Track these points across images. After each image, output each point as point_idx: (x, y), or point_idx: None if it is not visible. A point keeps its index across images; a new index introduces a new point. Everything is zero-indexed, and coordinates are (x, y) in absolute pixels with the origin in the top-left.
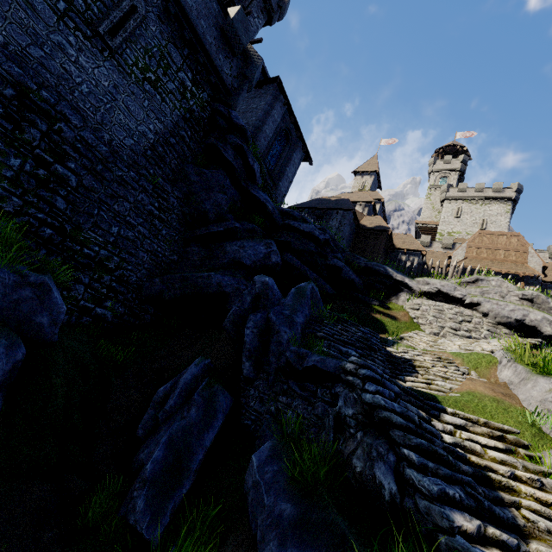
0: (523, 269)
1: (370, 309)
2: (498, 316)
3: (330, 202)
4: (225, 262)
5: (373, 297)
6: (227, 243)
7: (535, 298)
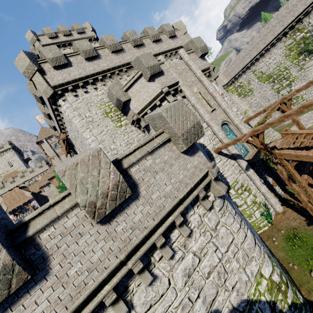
0: (26, 199)
1: None
2: None
3: None
4: None
5: None
6: None
7: None
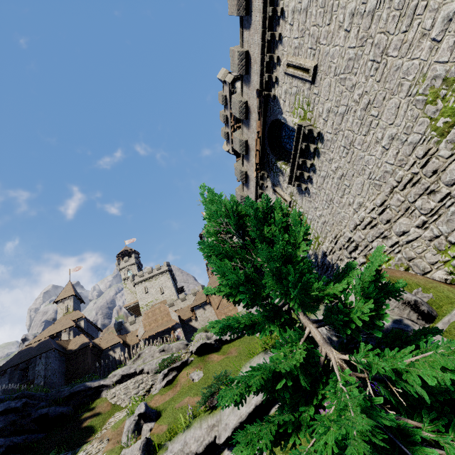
0: (170, 323)
1: (82, 422)
2: (153, 369)
3: (32, 350)
4: None
5: (83, 412)
6: None
7: (164, 348)
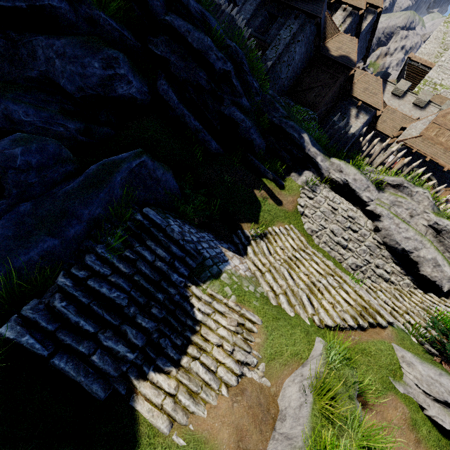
0: None
1: (258, 182)
2: (389, 237)
3: None
4: (33, 76)
5: (269, 168)
6: (39, 38)
7: (445, 231)
